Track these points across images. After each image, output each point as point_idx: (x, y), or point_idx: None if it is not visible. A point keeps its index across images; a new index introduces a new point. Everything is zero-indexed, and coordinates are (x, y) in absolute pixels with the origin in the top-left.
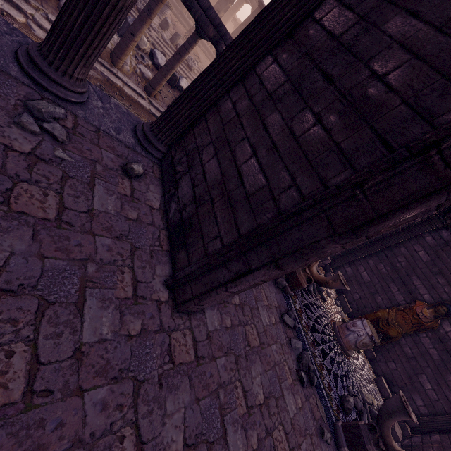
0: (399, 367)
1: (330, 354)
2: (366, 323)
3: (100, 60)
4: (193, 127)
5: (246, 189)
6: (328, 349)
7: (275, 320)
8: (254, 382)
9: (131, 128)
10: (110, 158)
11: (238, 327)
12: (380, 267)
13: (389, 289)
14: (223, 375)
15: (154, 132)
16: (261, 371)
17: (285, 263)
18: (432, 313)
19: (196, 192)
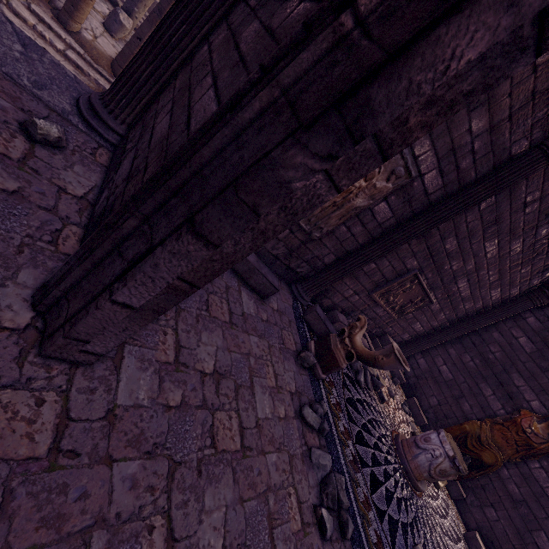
0: (502, 517)
1: (385, 484)
2: (444, 437)
3: (96, 66)
4: (160, 93)
5: (190, 131)
6: (383, 476)
7: (286, 413)
8: (204, 520)
9: (72, 95)
10: (0, 106)
11: (197, 410)
12: (465, 359)
13: (480, 392)
14: (119, 499)
15: (105, 101)
16: (229, 500)
17: (205, 217)
18: (546, 429)
19: (134, 165)
